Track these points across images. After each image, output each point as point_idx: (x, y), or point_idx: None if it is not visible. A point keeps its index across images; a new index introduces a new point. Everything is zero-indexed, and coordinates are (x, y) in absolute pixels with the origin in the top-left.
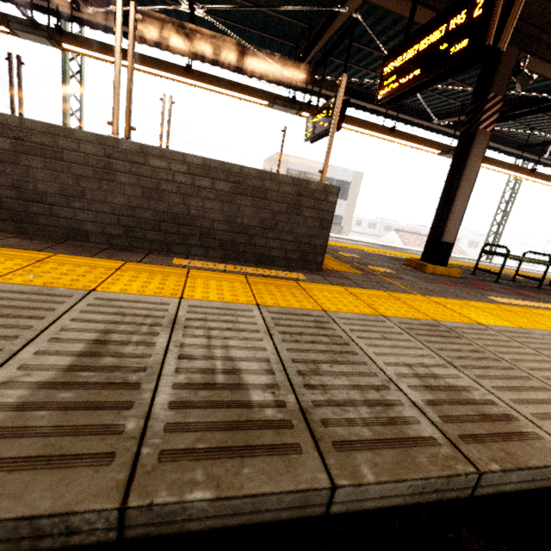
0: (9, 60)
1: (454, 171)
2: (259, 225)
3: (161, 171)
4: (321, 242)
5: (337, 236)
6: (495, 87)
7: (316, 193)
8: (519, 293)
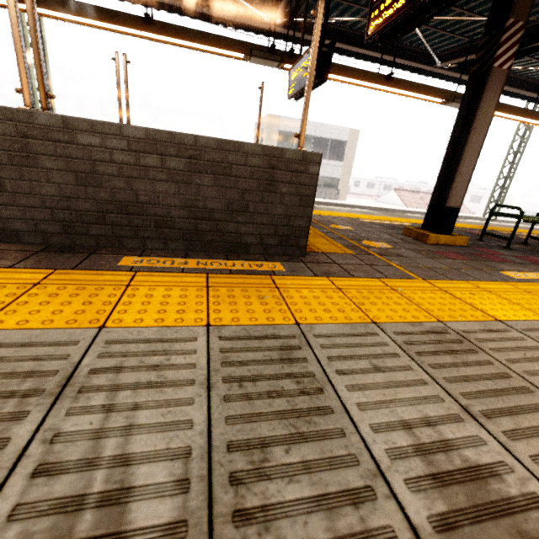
0: None
1: (461, 123)
2: (226, 207)
3: (94, 150)
4: (303, 222)
5: (332, 201)
6: (516, 10)
7: (292, 163)
8: (534, 261)
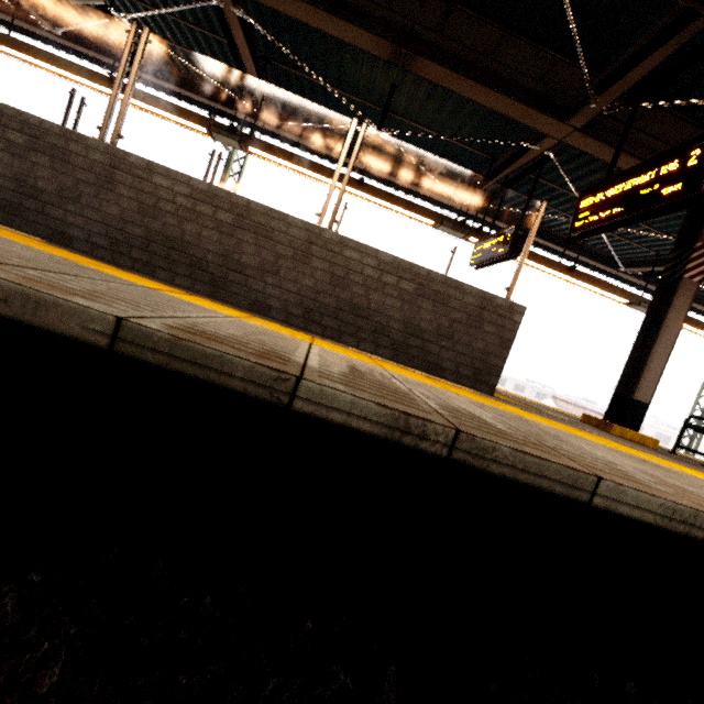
0: (212, 156)
1: (650, 320)
2: (435, 331)
3: (353, 263)
4: (498, 362)
5: None
6: (703, 237)
7: (500, 309)
8: None
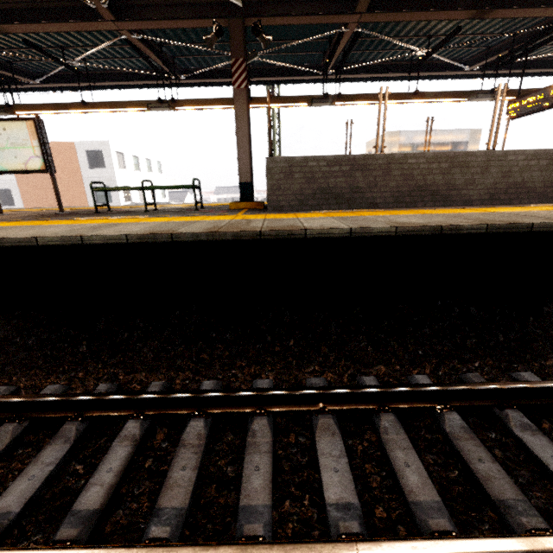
0: (347, 124)
1: None
2: None
3: (512, 162)
4: None
5: None
6: None
7: None
8: None
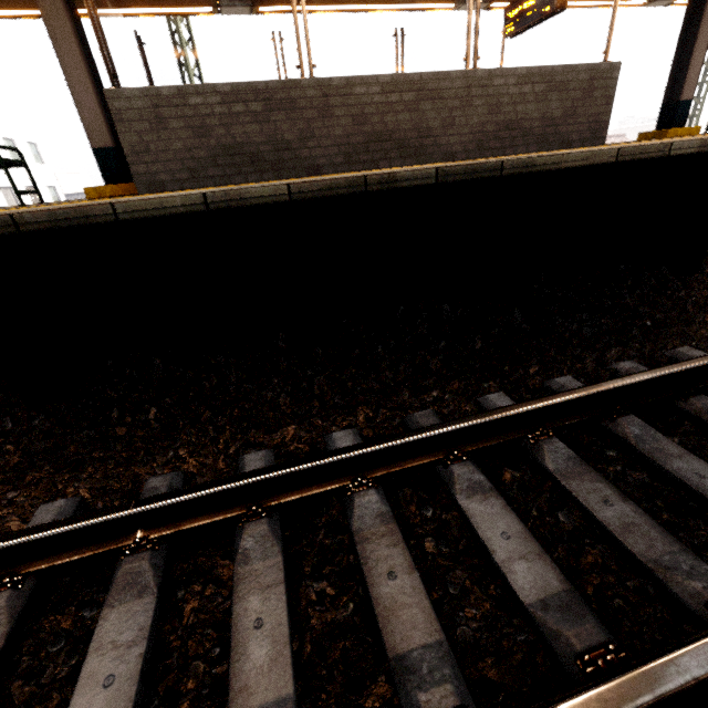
0: (274, 40)
1: (688, 19)
2: (562, 115)
3: (500, 88)
4: (606, 118)
5: None
6: None
7: (604, 73)
8: None
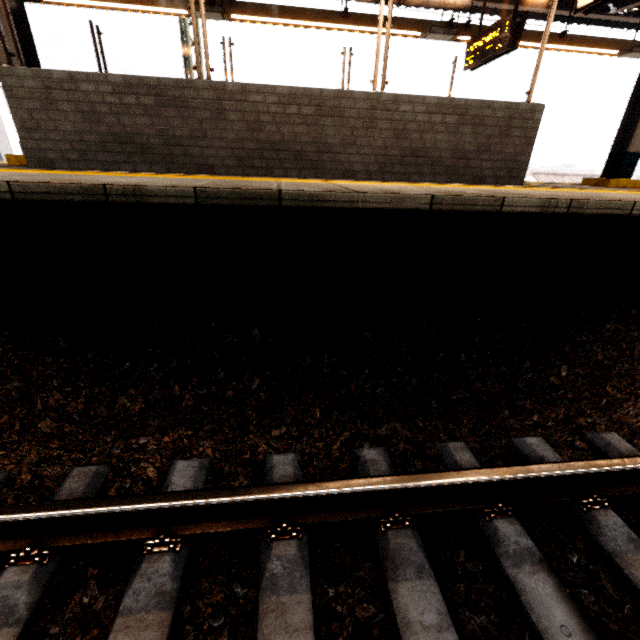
0: (223, 44)
1: None
2: (476, 149)
3: (407, 114)
4: (525, 158)
5: None
6: None
7: (524, 113)
8: None
